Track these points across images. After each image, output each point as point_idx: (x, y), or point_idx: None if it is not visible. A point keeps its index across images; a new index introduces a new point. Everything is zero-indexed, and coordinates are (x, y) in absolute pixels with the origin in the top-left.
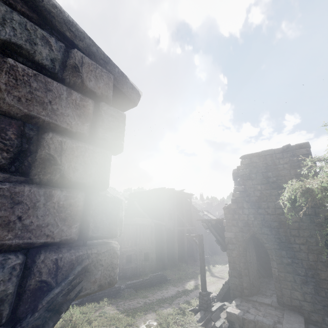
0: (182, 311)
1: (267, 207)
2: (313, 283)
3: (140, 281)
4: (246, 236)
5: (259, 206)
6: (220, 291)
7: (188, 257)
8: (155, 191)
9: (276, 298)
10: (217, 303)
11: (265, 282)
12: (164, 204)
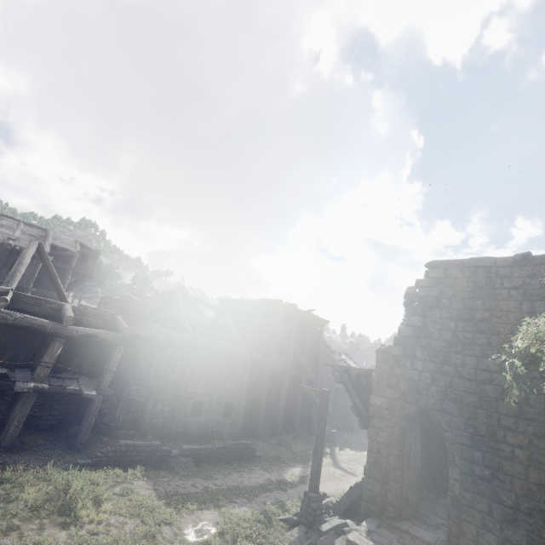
0: (268, 518)
1: (462, 364)
2: (527, 526)
3: (207, 449)
4: (411, 410)
5: (446, 359)
6: (342, 497)
7: (300, 424)
8: (263, 303)
9: (446, 535)
10: (332, 518)
11: (429, 498)
12: (275, 327)
